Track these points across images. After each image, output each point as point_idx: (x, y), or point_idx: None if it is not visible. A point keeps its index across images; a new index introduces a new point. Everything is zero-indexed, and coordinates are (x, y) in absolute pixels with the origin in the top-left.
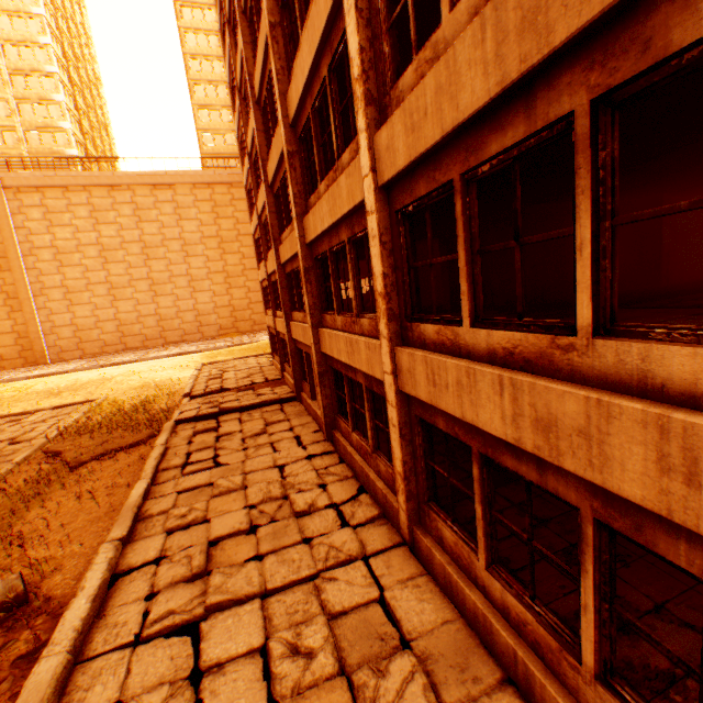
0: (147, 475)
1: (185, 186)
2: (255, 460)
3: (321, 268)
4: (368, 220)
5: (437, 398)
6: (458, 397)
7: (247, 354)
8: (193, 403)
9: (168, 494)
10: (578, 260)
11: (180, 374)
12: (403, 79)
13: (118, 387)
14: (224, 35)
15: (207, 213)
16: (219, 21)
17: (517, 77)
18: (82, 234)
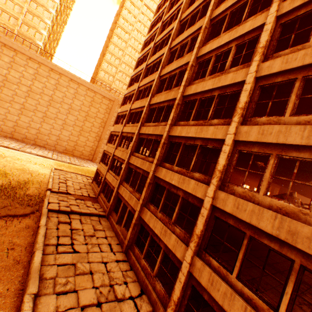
0: (40, 247)
1: (85, 86)
2: (93, 254)
3: (155, 185)
4: (202, 208)
5: (211, 289)
6: (223, 297)
7: (77, 171)
8: (54, 197)
9: (52, 265)
10: (284, 295)
11: (43, 169)
12: (236, 188)
13: (7, 163)
14: (139, 61)
15: (88, 101)
16: (140, 56)
17: (283, 239)
18: (24, 79)
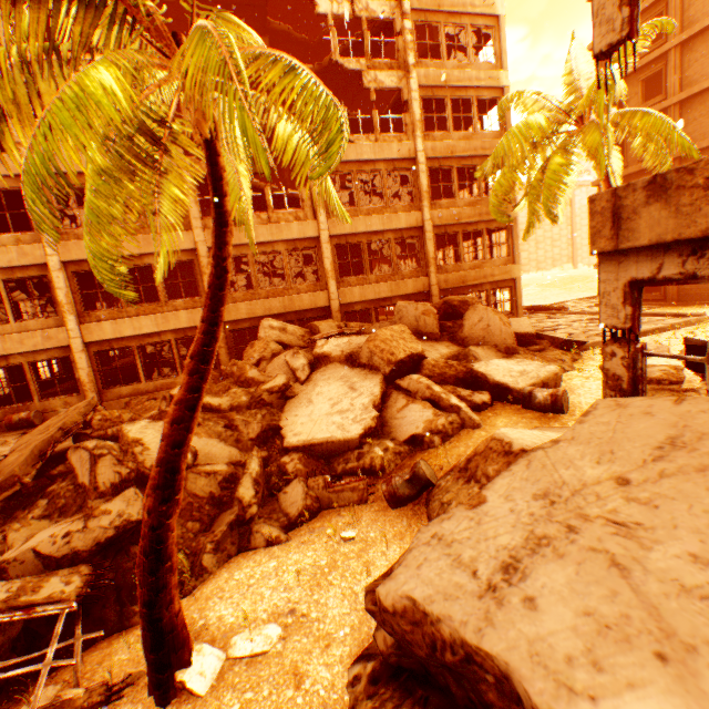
0: None
1: None
2: None
3: (48, 303)
4: None
5: None
6: None
7: None
8: None
9: None
10: None
11: None
12: None
13: None
14: None
15: None
16: None
17: None
18: None
